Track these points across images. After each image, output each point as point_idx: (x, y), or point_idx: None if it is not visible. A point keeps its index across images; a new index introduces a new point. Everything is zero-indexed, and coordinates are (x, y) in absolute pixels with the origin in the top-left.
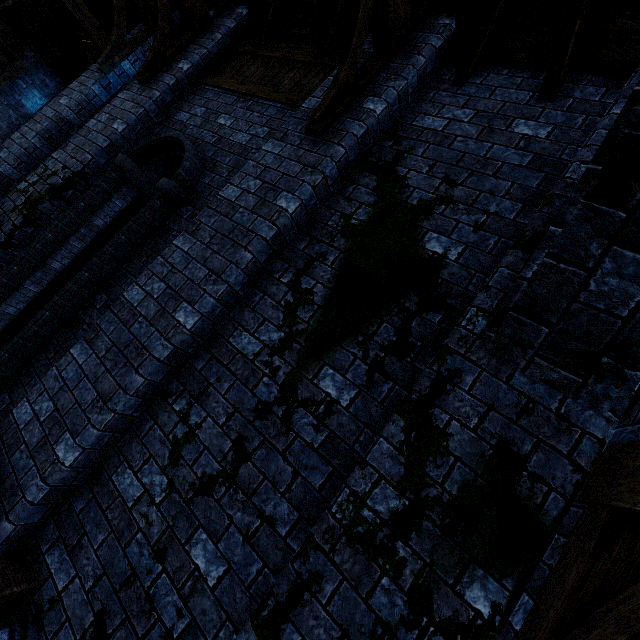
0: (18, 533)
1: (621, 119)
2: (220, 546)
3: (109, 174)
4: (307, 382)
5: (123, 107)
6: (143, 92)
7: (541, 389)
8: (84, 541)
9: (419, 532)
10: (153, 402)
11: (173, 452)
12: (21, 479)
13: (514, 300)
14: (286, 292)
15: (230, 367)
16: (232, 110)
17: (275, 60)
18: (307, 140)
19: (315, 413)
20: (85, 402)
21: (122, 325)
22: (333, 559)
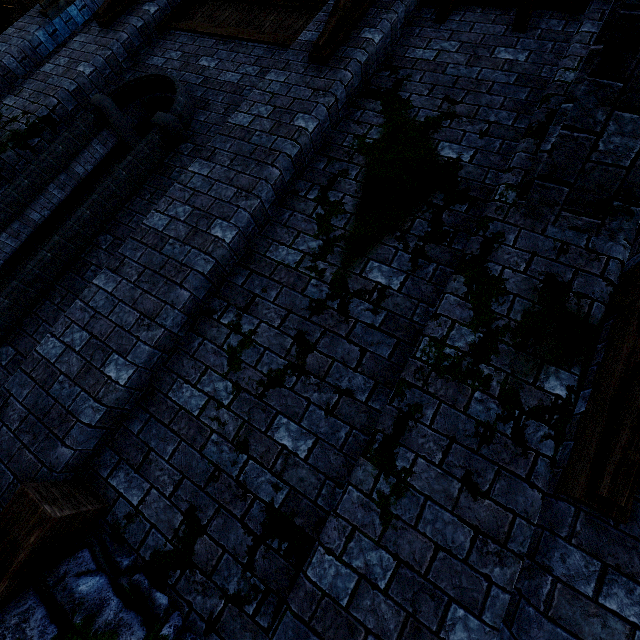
0: (75, 460)
1: (617, 3)
2: (303, 424)
3: (87, 115)
4: (356, 277)
5: (85, 50)
6: (107, 34)
7: (570, 234)
8: (151, 456)
9: (497, 353)
10: (196, 321)
11: (231, 359)
12: (69, 406)
13: (537, 171)
14: (315, 206)
15: (273, 277)
16: (213, 52)
17: (250, 5)
18: (312, 68)
19: (370, 300)
20: (127, 324)
21: (150, 249)
22: (428, 391)
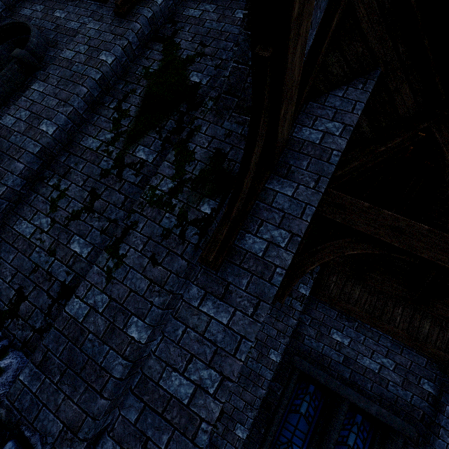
0: None
1: None
2: (87, 239)
3: None
4: (129, 155)
5: None
6: None
7: (235, 126)
8: (0, 262)
9: (182, 193)
10: (34, 184)
11: (52, 205)
12: None
13: (223, 89)
14: (113, 113)
15: (82, 157)
16: (64, 7)
17: None
18: (116, 20)
19: (135, 168)
20: None
21: (2, 139)
22: (143, 214)
